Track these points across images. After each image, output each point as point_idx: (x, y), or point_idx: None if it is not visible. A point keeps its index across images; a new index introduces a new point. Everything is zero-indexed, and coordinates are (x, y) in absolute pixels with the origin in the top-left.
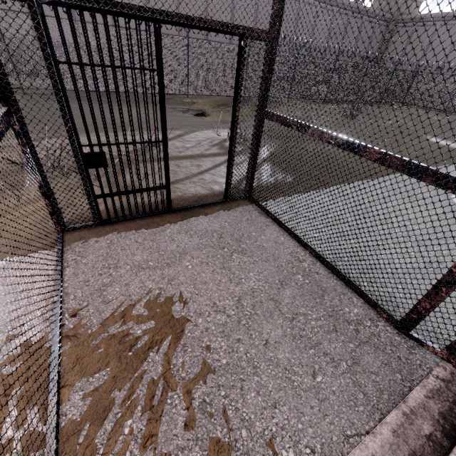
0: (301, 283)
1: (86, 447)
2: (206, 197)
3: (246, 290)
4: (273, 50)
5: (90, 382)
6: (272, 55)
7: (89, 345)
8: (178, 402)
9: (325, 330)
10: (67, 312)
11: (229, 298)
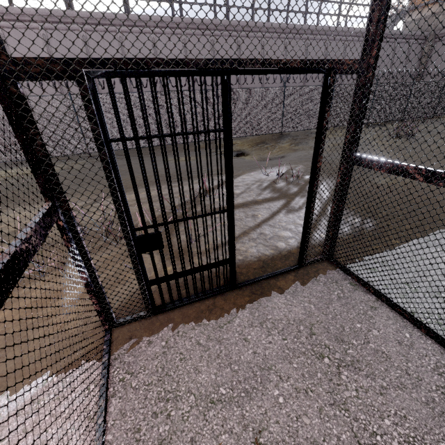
0: None
1: None
2: (273, 261)
3: None
4: (368, 82)
5: None
6: (366, 88)
7: None
8: None
9: None
10: None
11: None
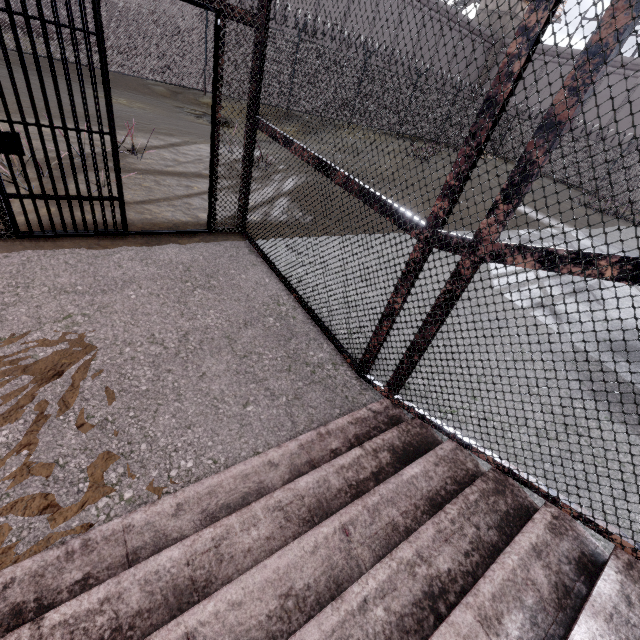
0: (270, 326)
1: None
2: (186, 225)
3: (198, 326)
4: (262, 41)
5: None
6: (262, 47)
7: None
8: (73, 419)
9: (277, 369)
10: None
11: (173, 332)
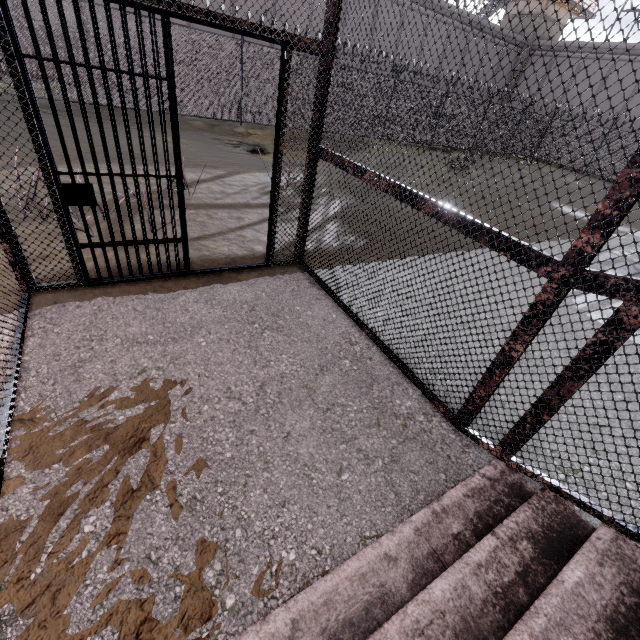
0: (347, 370)
1: (30, 546)
2: (243, 260)
3: (273, 374)
4: (327, 68)
5: (45, 474)
6: (327, 75)
7: (50, 431)
8: (160, 499)
9: (365, 423)
10: (24, 391)
11: (249, 383)
